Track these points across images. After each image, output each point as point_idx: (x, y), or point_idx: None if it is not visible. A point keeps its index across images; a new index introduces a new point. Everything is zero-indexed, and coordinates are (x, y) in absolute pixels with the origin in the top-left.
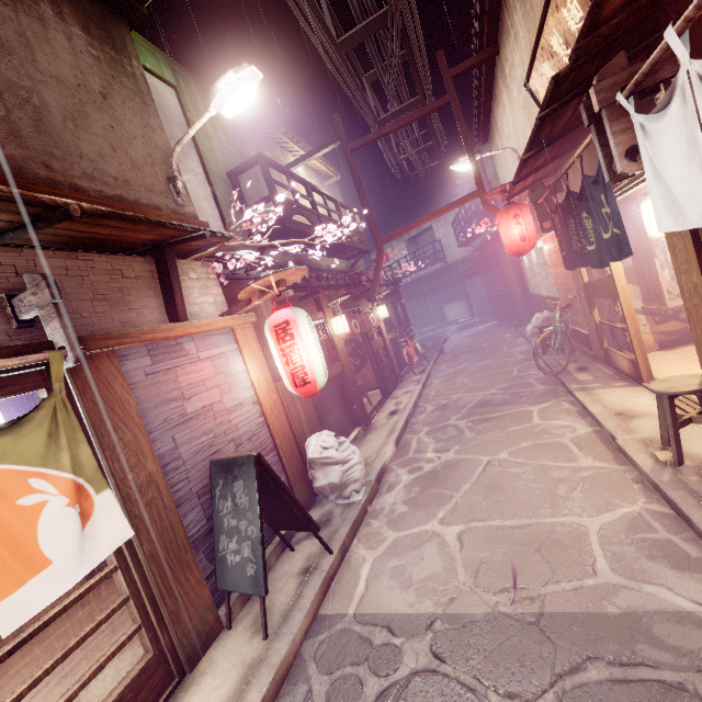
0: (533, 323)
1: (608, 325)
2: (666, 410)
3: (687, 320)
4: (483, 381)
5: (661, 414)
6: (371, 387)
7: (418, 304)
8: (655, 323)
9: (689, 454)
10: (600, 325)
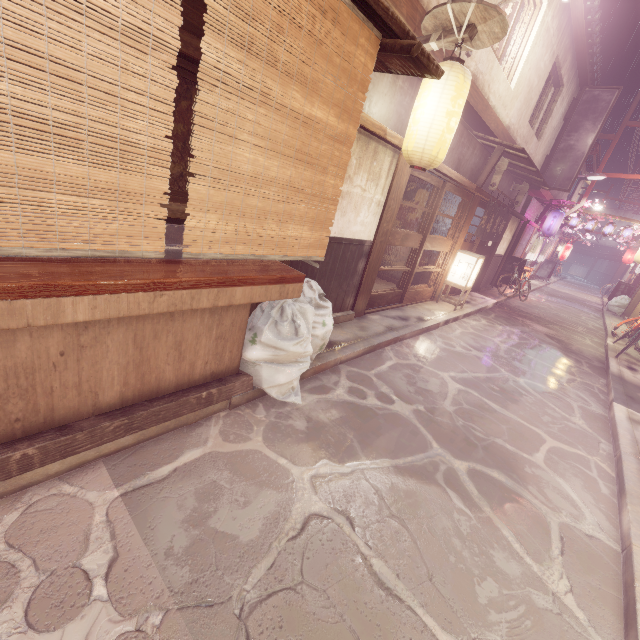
0: (610, 285)
1: None
2: None
3: None
4: (579, 289)
5: None
6: None
7: None
8: None
9: None
10: None
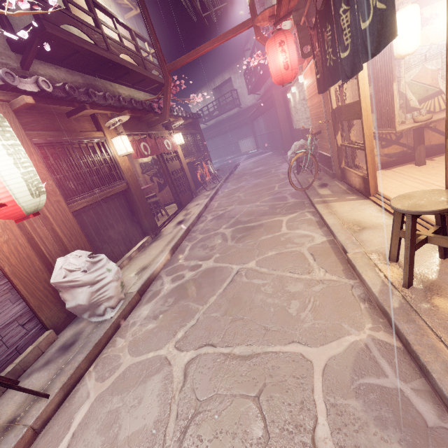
0: (292, 149)
1: (347, 146)
2: (406, 231)
3: (404, 145)
4: (253, 195)
5: (395, 231)
6: (173, 201)
7: (222, 139)
8: (381, 146)
9: (416, 273)
10: (341, 147)
